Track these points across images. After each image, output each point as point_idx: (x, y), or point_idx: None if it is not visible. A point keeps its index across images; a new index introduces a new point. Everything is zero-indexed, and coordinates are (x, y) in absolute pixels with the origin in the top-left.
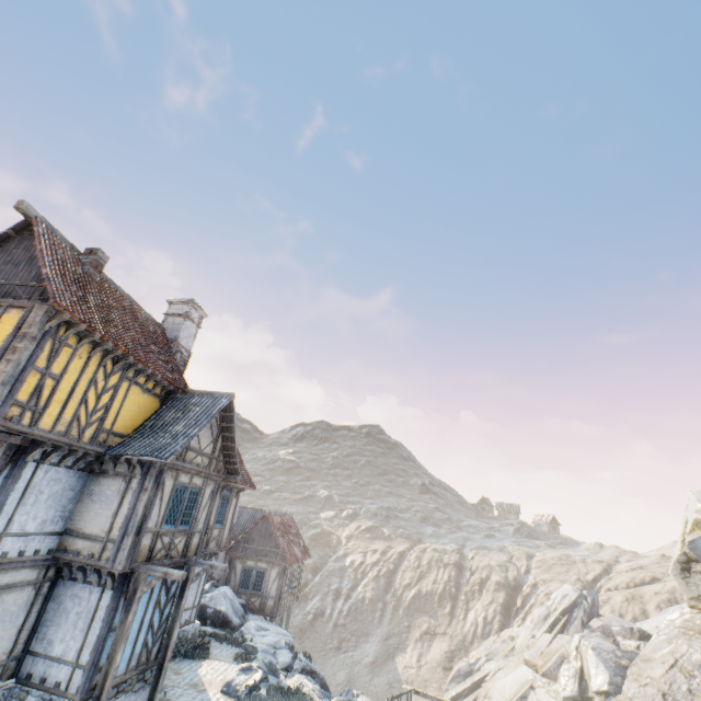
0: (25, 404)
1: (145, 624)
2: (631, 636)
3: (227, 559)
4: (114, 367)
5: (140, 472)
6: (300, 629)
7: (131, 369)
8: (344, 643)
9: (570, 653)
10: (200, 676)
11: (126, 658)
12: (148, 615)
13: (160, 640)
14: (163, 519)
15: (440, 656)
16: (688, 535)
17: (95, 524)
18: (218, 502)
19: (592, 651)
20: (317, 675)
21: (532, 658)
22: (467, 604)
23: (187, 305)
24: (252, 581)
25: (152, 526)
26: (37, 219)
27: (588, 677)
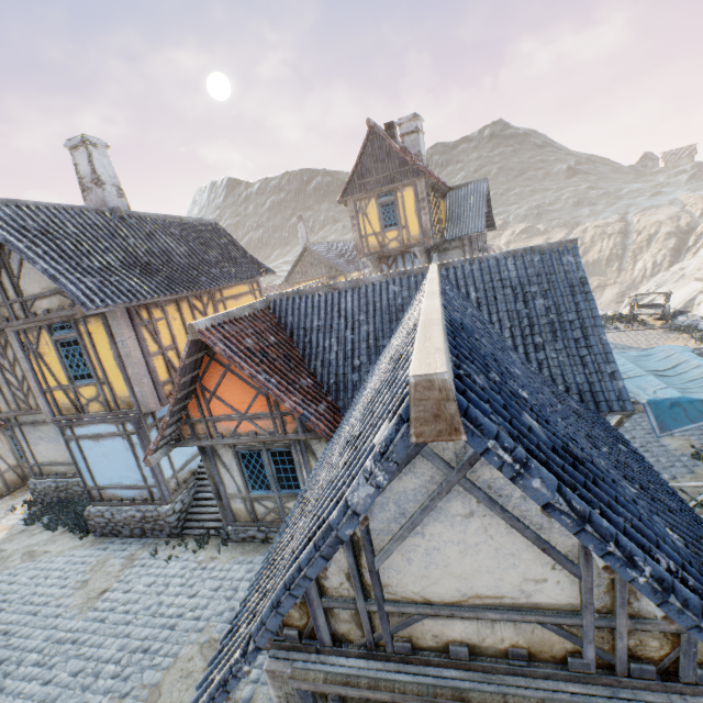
0: (434, 231)
1: None
2: None
3: None
4: (436, 194)
5: (468, 243)
6: None
7: (439, 191)
8: None
9: None
10: None
11: None
12: None
13: None
14: None
15: (612, 297)
16: None
17: None
18: None
19: None
20: None
21: (702, 276)
22: (634, 258)
23: (413, 121)
24: None
25: None
26: (375, 126)
27: None
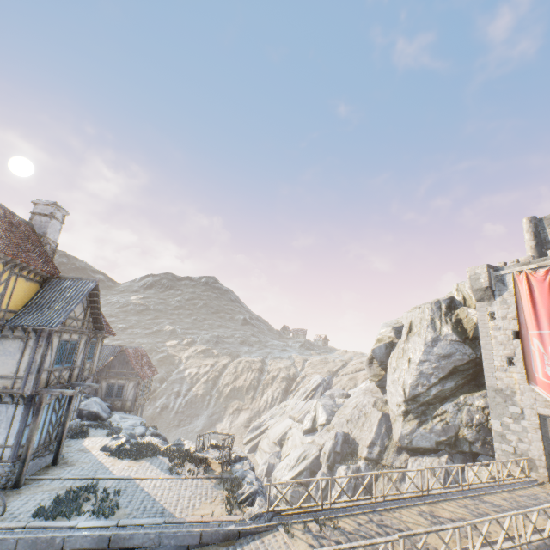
0: None
1: (47, 421)
2: (342, 397)
3: (94, 380)
4: (5, 267)
5: (35, 336)
6: (151, 418)
7: (18, 267)
8: (182, 422)
9: (311, 409)
10: (85, 446)
11: (37, 440)
12: (48, 416)
13: (57, 429)
14: (54, 362)
15: (244, 421)
16: (374, 346)
17: (4, 369)
18: (88, 346)
19: (321, 406)
20: (161, 436)
21: (294, 414)
22: (263, 391)
23: (52, 207)
24: (115, 392)
25: (47, 367)
26: None
27: (317, 419)
